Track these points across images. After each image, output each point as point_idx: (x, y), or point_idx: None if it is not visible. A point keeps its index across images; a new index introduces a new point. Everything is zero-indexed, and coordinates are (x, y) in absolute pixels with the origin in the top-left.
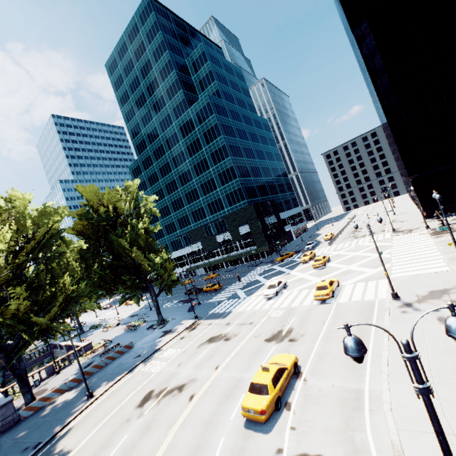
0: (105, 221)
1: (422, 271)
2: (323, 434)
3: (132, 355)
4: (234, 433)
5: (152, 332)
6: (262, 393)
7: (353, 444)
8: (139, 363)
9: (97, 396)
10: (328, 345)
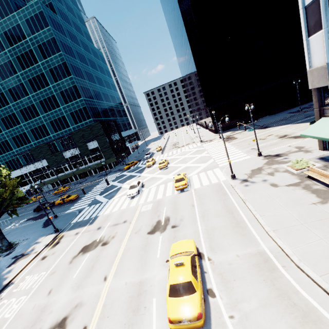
0: None
1: (236, 160)
2: (265, 309)
3: None
4: None
5: None
6: (188, 293)
7: (297, 307)
8: None
9: None
10: (208, 222)
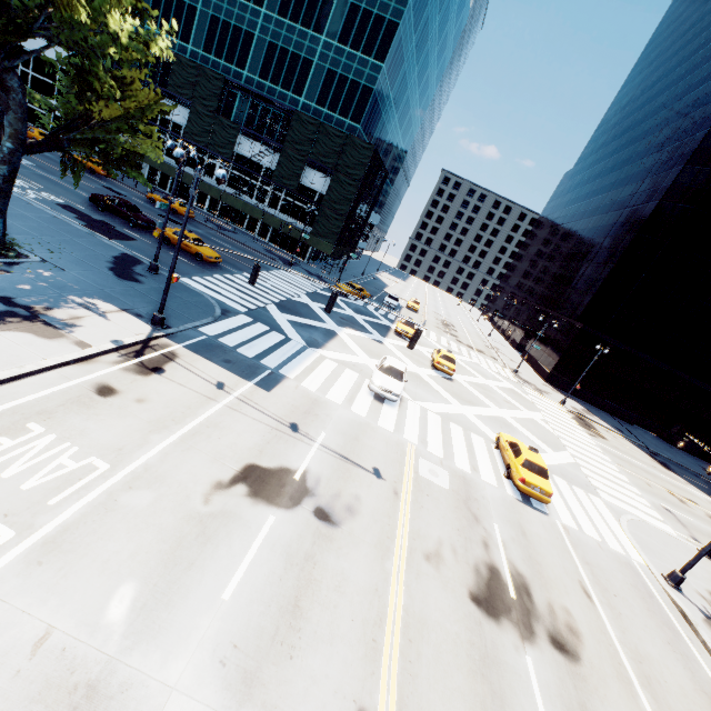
0: None
1: (641, 514)
2: None
3: None
4: None
5: None
6: None
7: None
8: None
9: None
10: None
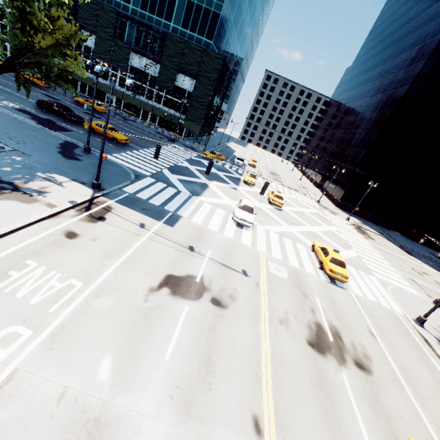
0: None
1: (398, 283)
2: None
3: None
4: None
5: None
6: None
7: None
8: None
9: None
10: (429, 406)
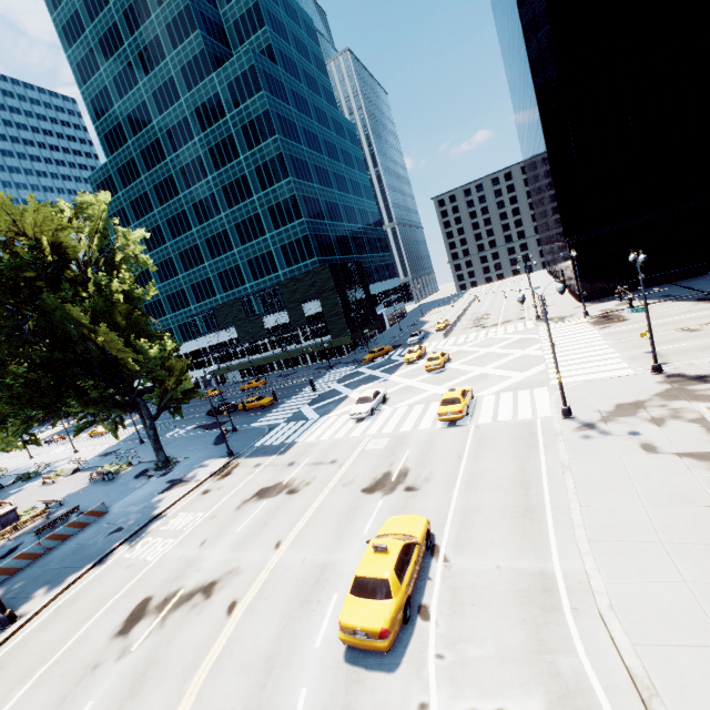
0: (32, 270)
1: (596, 375)
2: (500, 663)
3: (105, 528)
4: (325, 677)
5: (145, 483)
6: (379, 596)
7: (558, 679)
8: (119, 544)
9: (25, 619)
10: (474, 495)
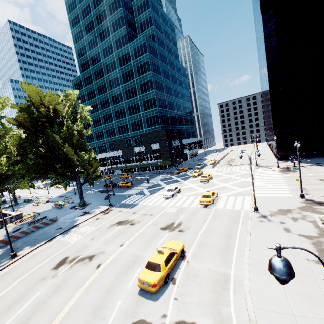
0: (44, 118)
1: (274, 194)
2: (199, 305)
3: (55, 227)
4: (129, 298)
5: (74, 211)
6: (156, 270)
7: (220, 315)
8: (59, 234)
9: (19, 256)
10: (206, 238)
